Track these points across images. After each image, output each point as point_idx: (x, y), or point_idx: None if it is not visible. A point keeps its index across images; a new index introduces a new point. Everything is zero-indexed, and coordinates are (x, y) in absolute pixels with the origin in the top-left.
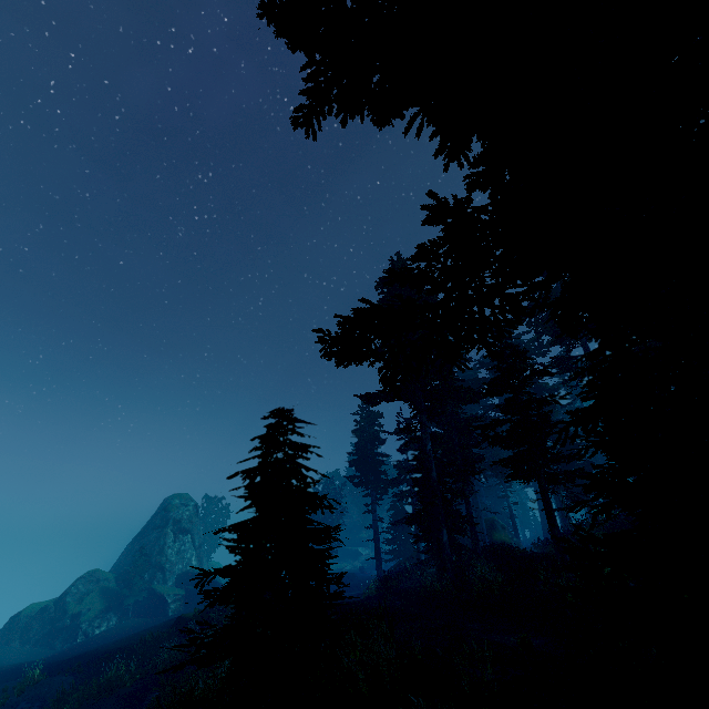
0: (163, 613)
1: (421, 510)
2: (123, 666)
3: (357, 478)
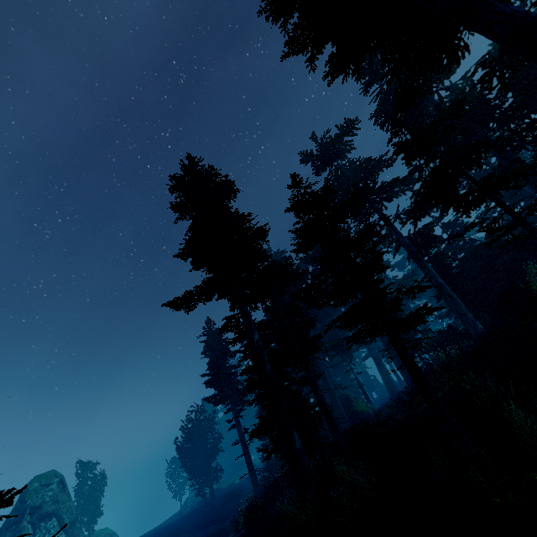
0: None
1: (264, 416)
2: None
3: (214, 396)
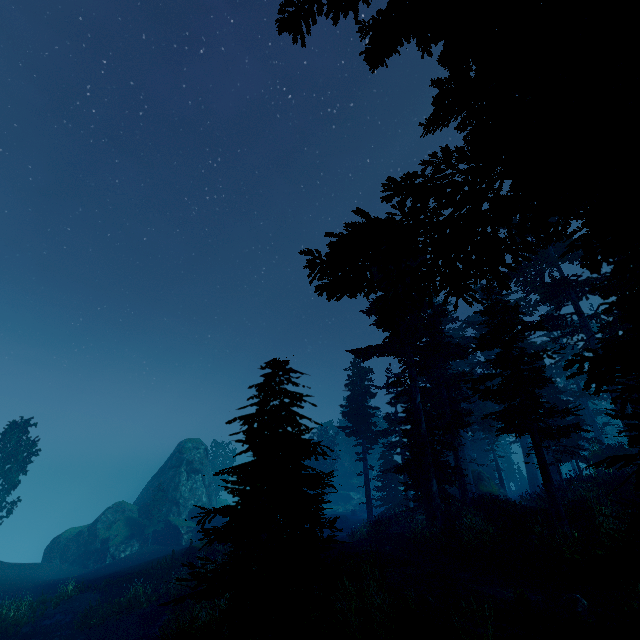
0: (177, 542)
1: (411, 460)
2: (141, 588)
3: (349, 428)
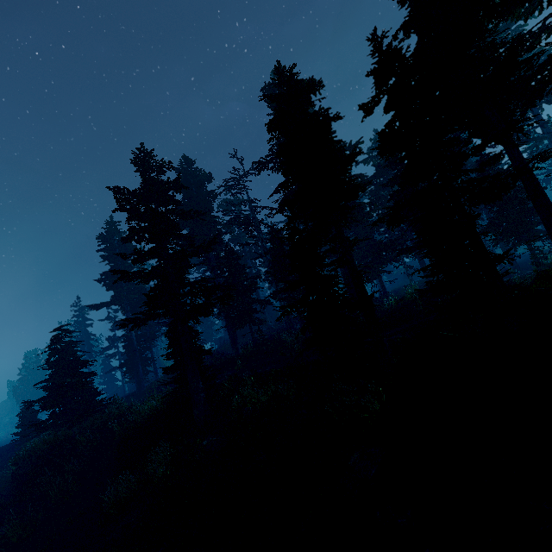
0: None
1: (128, 359)
2: None
3: None
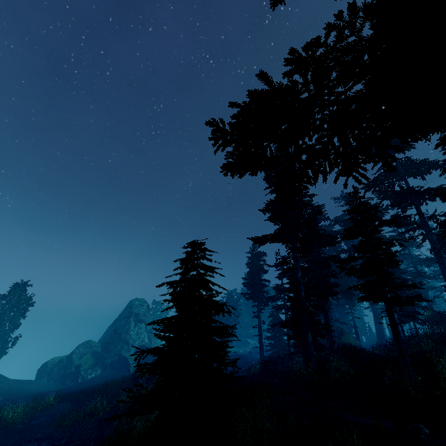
0: (127, 369)
1: (292, 318)
2: (99, 401)
3: (248, 294)
